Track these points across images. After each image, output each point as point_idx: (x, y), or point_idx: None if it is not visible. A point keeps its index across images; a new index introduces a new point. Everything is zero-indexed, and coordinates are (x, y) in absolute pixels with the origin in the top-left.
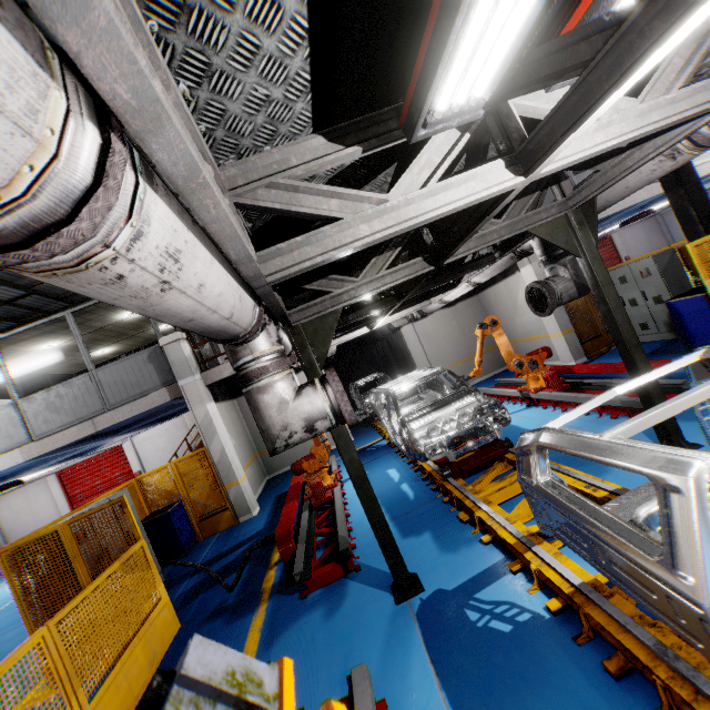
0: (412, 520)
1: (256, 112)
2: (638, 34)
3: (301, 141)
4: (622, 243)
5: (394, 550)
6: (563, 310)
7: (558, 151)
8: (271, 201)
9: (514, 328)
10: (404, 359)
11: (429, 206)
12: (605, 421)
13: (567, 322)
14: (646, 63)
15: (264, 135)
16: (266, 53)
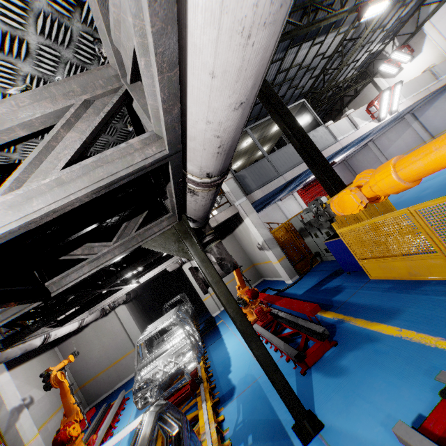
0: None
1: None
2: None
3: None
4: None
5: None
6: (275, 244)
7: None
8: None
9: (256, 255)
10: None
11: None
12: (282, 363)
13: (280, 252)
14: None
15: None
16: None
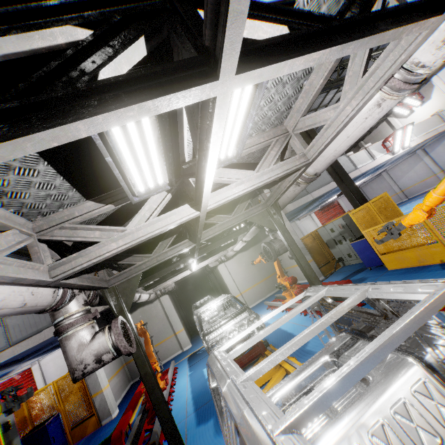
0: (206, 410)
1: (44, 200)
2: (202, 168)
3: (80, 204)
4: (344, 204)
5: (176, 439)
6: (305, 249)
7: (205, 203)
8: (61, 236)
9: (283, 261)
10: (223, 285)
11: (150, 230)
12: None
13: (308, 256)
14: (206, 180)
15: (55, 206)
16: (37, 182)
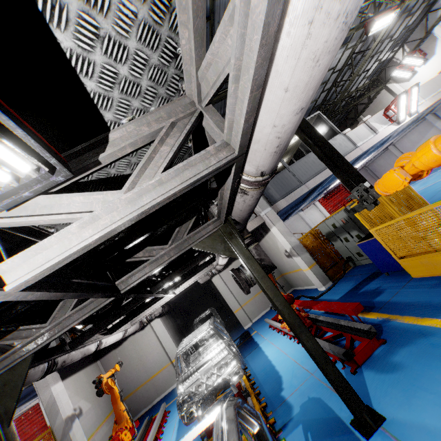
0: None
1: None
2: None
3: None
4: None
5: None
6: (304, 251)
7: None
8: None
9: (284, 265)
10: None
11: None
12: None
13: (310, 259)
14: None
15: None
16: None
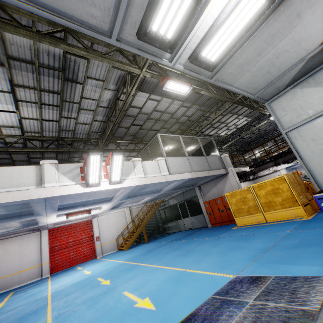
0: None
1: None
2: None
3: None
4: None
5: None
6: None
7: None
8: None
9: None
10: None
11: None
12: None
13: None
14: None
15: None
16: None
